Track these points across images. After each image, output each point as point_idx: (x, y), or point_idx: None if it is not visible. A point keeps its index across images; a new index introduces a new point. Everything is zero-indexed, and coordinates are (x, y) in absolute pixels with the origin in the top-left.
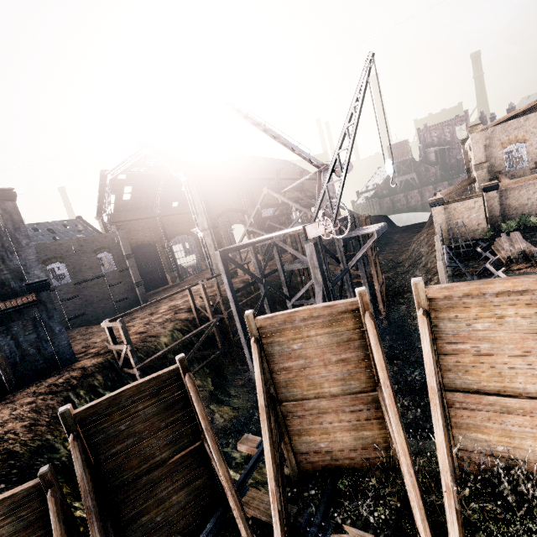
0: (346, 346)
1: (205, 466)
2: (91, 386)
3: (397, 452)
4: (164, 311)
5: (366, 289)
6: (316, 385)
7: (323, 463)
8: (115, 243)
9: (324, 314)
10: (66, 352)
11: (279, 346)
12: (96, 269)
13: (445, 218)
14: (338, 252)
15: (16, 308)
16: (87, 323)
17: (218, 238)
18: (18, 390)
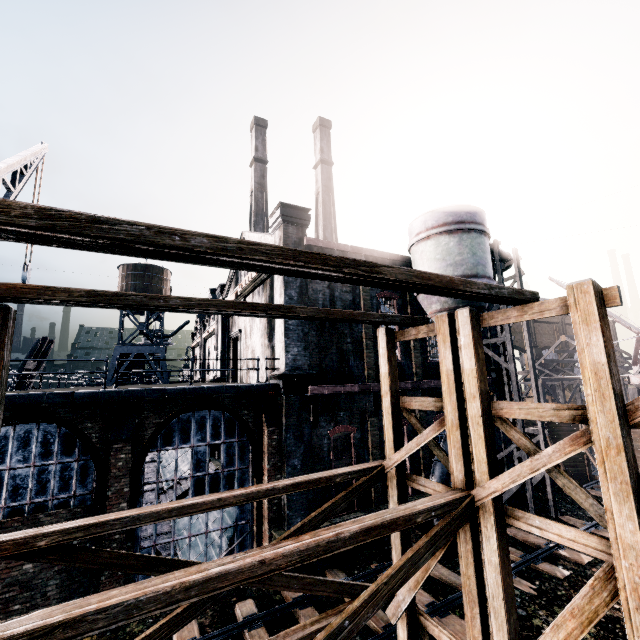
0: None
1: (582, 463)
2: None
3: None
4: None
5: None
6: None
7: None
8: None
9: None
10: None
11: None
12: None
13: None
14: None
15: None
16: None
17: None
18: None
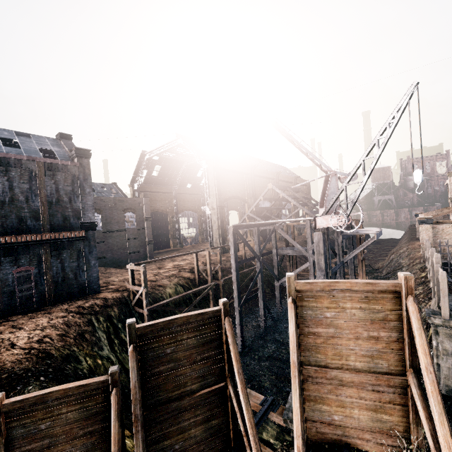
0: (380, 325)
1: (222, 408)
2: (109, 315)
3: (431, 444)
4: (169, 268)
5: (412, 274)
6: (342, 356)
7: (333, 437)
8: (140, 207)
9: (363, 290)
10: (94, 283)
11: (312, 311)
12: (121, 224)
13: (432, 236)
14: (336, 245)
15: (69, 239)
16: (105, 265)
17: (222, 217)
18: (54, 305)
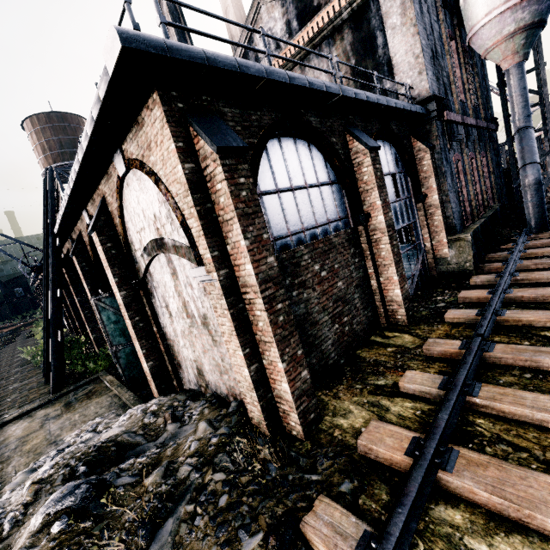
0: None
1: None
2: None
3: None
4: None
5: None
6: None
7: None
8: None
9: None
10: None
11: None
12: None
13: None
14: None
15: None
16: None
17: None
18: None
